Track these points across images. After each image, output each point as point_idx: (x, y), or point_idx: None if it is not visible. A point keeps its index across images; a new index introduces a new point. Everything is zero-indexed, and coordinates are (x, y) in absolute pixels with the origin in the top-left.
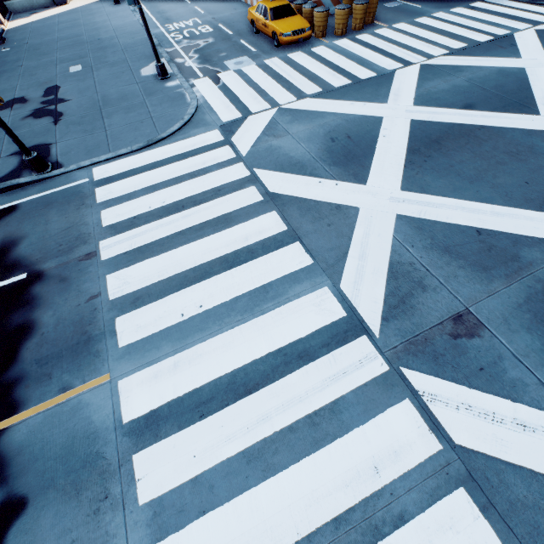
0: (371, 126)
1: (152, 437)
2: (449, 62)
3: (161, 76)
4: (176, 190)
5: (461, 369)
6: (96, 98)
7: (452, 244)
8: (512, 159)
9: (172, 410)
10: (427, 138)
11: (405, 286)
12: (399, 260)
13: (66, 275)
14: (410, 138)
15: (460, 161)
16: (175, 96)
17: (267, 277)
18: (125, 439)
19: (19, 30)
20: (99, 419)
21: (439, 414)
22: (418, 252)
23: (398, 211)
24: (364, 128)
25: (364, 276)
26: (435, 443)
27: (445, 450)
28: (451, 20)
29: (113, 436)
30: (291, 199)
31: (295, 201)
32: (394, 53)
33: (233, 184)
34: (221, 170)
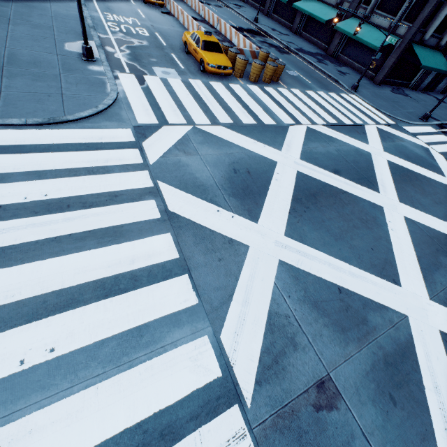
0: (268, 167)
1: None
2: (325, 131)
3: (85, 56)
4: (65, 184)
5: None
6: (2, 52)
7: (320, 299)
8: (363, 225)
9: None
10: (308, 190)
11: (280, 342)
12: (277, 310)
13: None
14: (295, 186)
15: (329, 218)
16: (95, 81)
17: (145, 315)
18: None
19: None
20: None
21: None
22: (293, 304)
23: (281, 256)
24: (261, 168)
25: (244, 326)
26: None
27: None
28: (328, 101)
29: None
30: (189, 223)
31: (192, 226)
32: (290, 111)
33: (133, 193)
34: (124, 173)
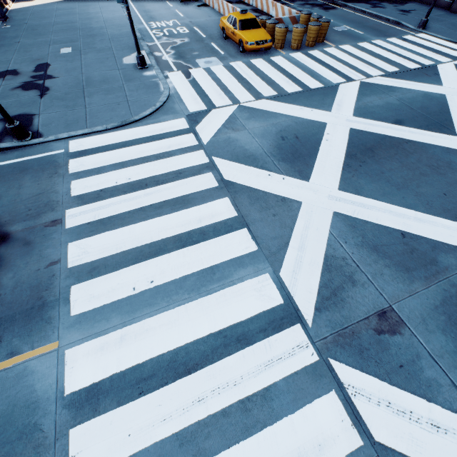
0: (317, 129)
1: (91, 411)
2: (384, 82)
3: (140, 65)
4: (141, 169)
5: (383, 364)
6: (81, 78)
7: (380, 243)
8: (433, 172)
9: (113, 384)
10: (363, 145)
11: (338, 280)
12: (333, 254)
13: (31, 239)
14: (348, 144)
15: (389, 169)
16: (150, 84)
17: (215, 259)
18: (64, 412)
19: (21, 11)
20: (42, 388)
21: (362, 409)
22: (350, 248)
23: (335, 208)
24: (310, 131)
25: (301, 266)
26: (357, 438)
27: (366, 447)
28: (387, 48)
29: (53, 407)
30: (243, 188)
31: (246, 190)
32: (339, 70)
33: (193, 169)
34: (184, 155)
